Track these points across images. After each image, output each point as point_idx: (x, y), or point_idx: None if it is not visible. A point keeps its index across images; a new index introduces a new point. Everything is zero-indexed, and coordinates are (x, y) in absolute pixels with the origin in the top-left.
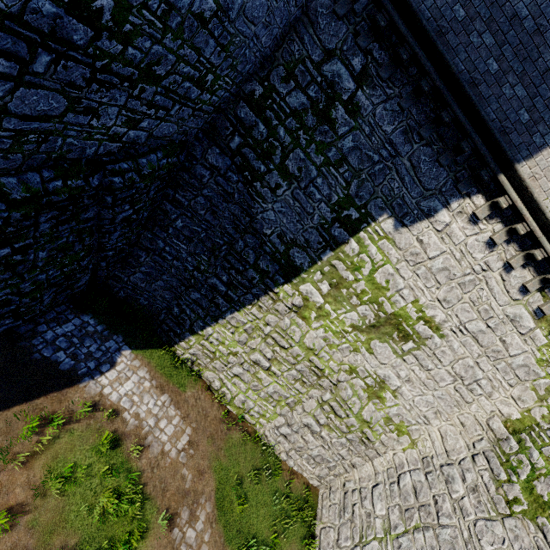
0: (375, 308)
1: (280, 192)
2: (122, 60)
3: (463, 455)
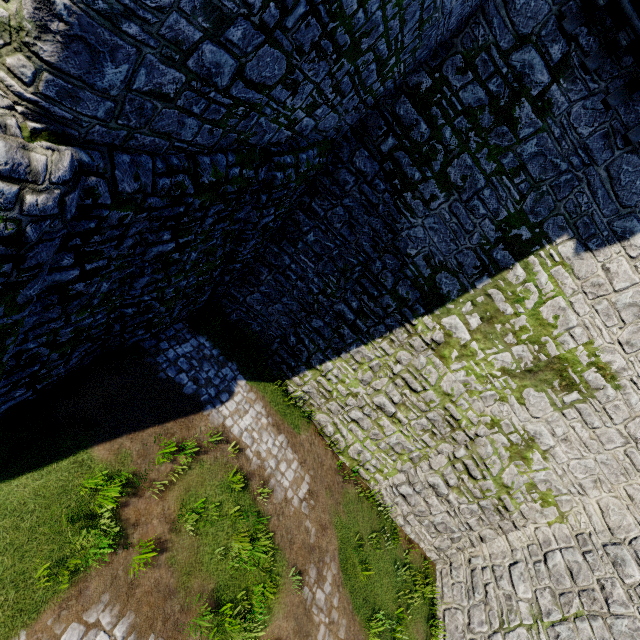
0: (535, 348)
1: (435, 205)
2: (347, 25)
3: (634, 534)
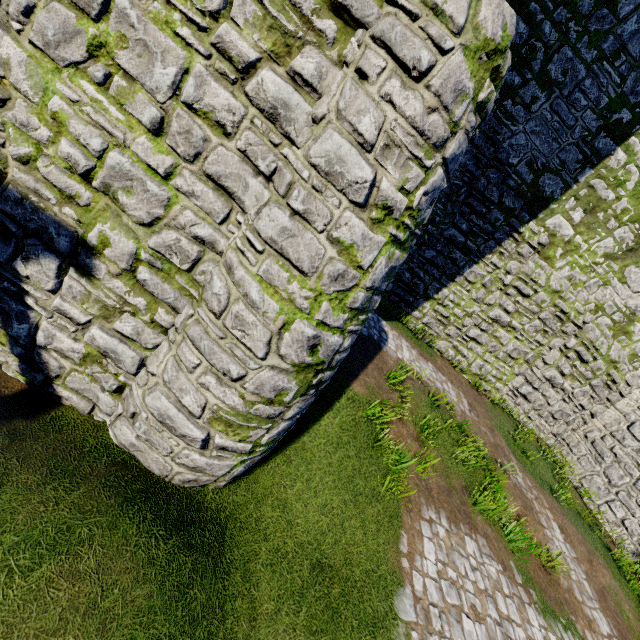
0: (635, 227)
1: (536, 108)
2: None
3: None
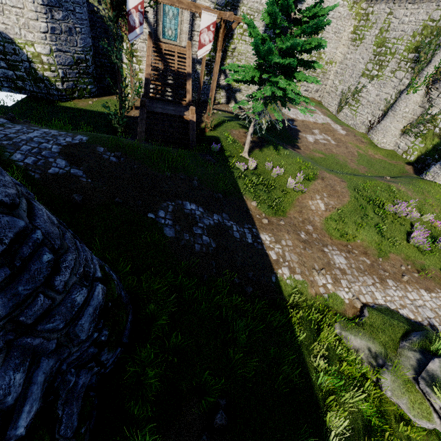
0: None
1: None
2: None
3: (347, 51)
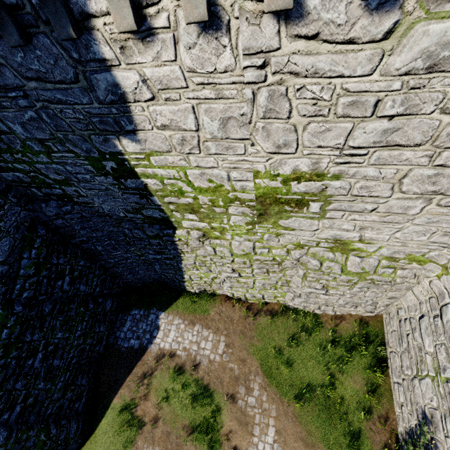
0: (238, 204)
1: (83, 193)
2: None
3: None
